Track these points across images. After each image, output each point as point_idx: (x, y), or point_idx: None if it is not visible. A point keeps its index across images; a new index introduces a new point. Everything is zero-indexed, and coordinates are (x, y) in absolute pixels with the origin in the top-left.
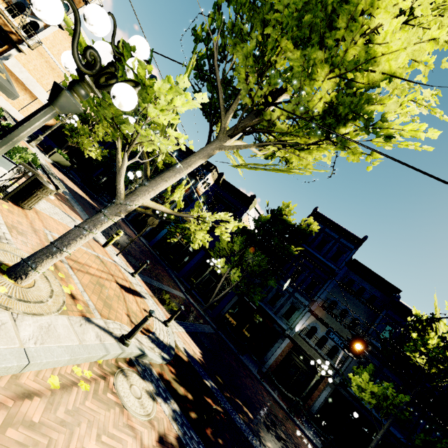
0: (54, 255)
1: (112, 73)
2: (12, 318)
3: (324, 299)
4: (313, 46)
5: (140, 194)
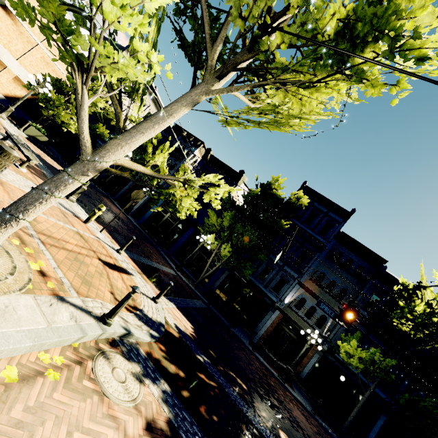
0: (8, 224)
1: None
2: None
3: (313, 272)
4: None
5: (111, 148)
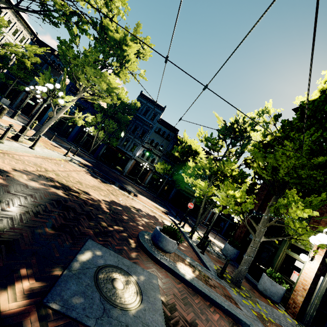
0: (41, 134)
1: (55, 95)
2: (41, 149)
3: (148, 140)
4: (99, 78)
5: (60, 113)
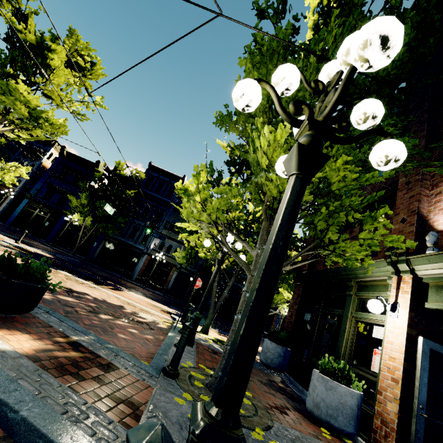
0: None
1: None
2: None
3: (167, 223)
4: (8, 95)
5: None
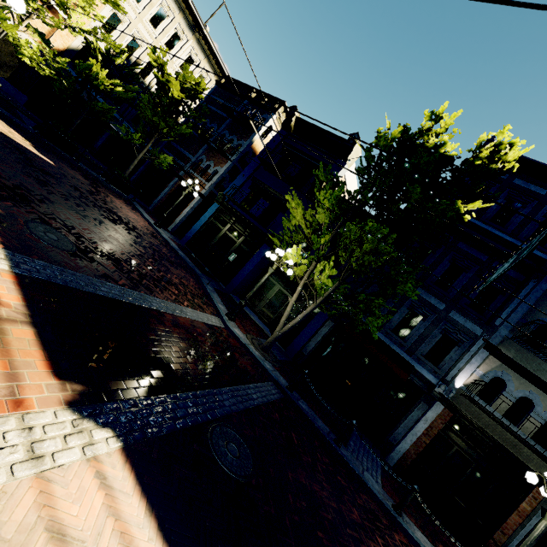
0: None
1: None
2: None
3: (519, 323)
4: None
5: None
